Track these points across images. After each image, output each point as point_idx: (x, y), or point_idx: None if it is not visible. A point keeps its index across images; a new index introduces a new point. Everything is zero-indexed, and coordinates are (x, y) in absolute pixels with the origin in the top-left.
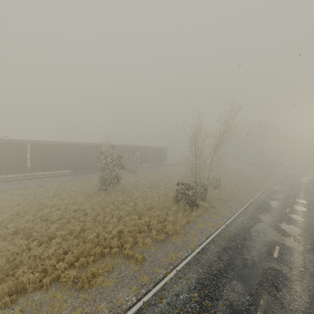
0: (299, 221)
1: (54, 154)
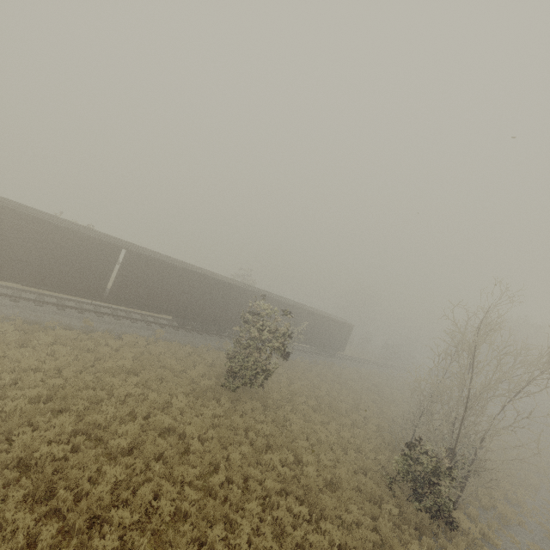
0: None
1: (158, 279)
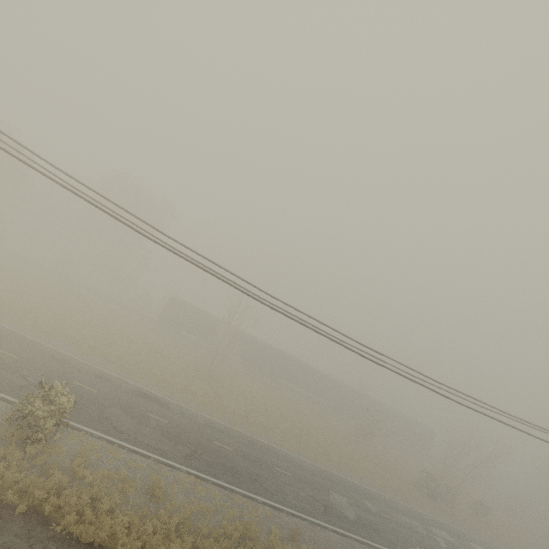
0: None
1: (328, 386)
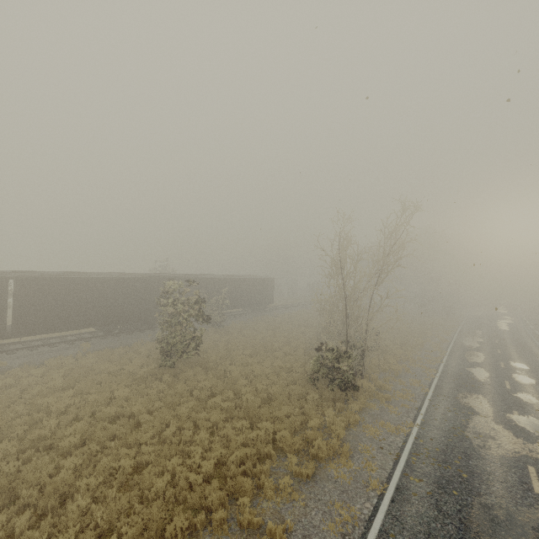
0: (536, 406)
1: (64, 297)
